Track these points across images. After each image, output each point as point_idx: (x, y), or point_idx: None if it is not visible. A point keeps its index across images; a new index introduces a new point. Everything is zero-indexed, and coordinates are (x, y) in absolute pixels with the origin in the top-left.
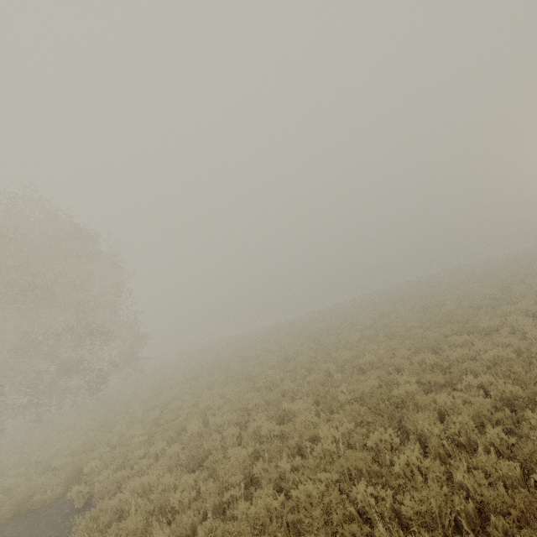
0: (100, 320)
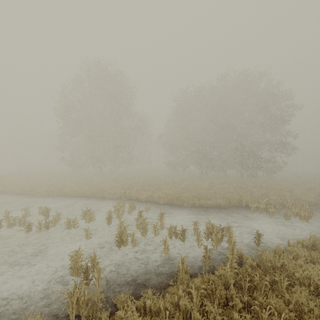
0: (272, 141)
